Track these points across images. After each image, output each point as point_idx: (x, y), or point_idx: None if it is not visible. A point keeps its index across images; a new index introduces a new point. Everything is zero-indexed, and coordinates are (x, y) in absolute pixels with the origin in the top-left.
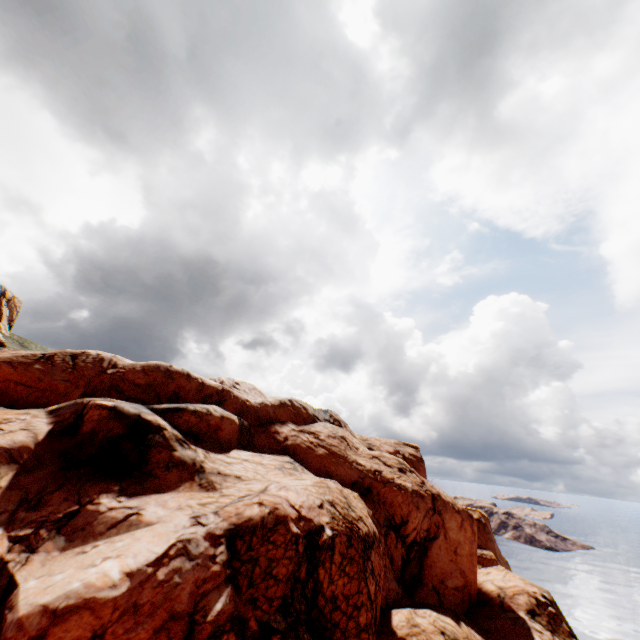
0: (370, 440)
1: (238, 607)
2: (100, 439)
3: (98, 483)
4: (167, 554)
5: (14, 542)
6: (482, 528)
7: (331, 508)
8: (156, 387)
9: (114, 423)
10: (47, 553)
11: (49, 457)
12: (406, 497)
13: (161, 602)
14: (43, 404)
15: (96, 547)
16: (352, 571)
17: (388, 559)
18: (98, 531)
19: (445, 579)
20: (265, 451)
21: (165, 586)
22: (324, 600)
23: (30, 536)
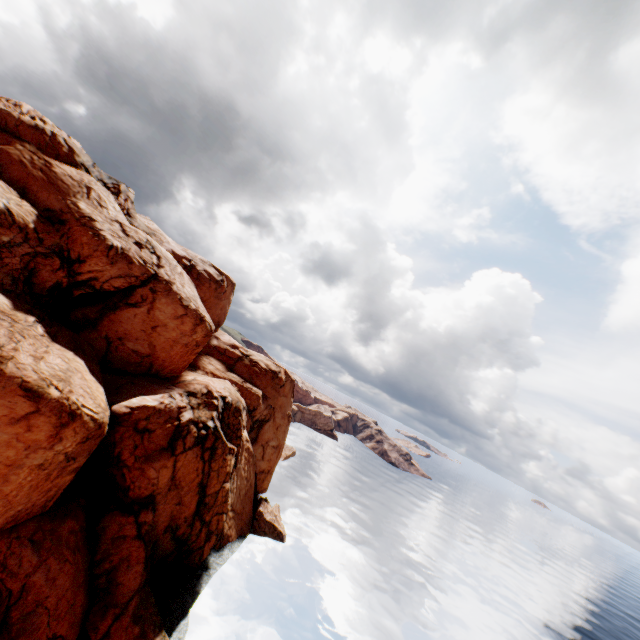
0: (162, 235)
1: None
2: None
3: None
4: None
5: None
6: (271, 377)
7: None
8: None
9: None
10: None
11: None
12: (97, 244)
13: None
14: None
15: None
16: None
17: (18, 263)
18: None
19: (127, 340)
20: None
21: None
22: None
23: None
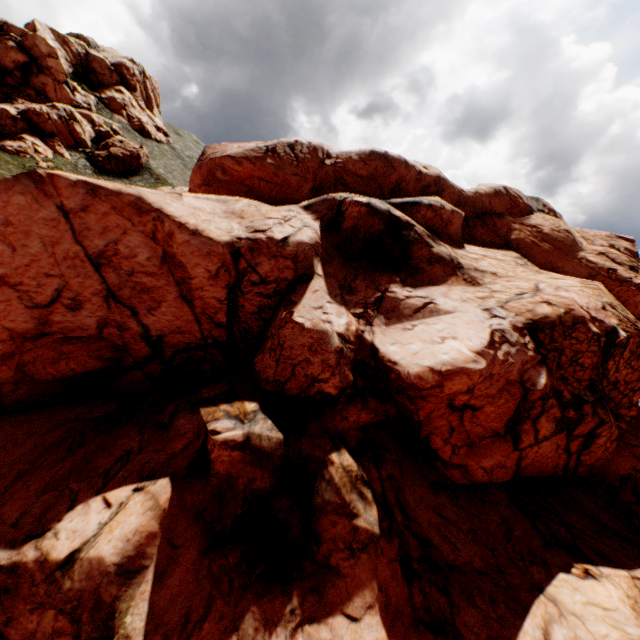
0: (581, 233)
1: (551, 382)
2: (362, 235)
3: (382, 275)
4: (493, 341)
5: (357, 318)
6: None
7: (613, 311)
8: (377, 179)
9: (373, 220)
10: (378, 327)
11: (331, 251)
12: None
13: (502, 374)
14: (282, 200)
15: (415, 327)
16: (635, 365)
17: None
18: (406, 314)
19: None
20: (488, 246)
21: (505, 364)
22: (606, 383)
23: (364, 314)
